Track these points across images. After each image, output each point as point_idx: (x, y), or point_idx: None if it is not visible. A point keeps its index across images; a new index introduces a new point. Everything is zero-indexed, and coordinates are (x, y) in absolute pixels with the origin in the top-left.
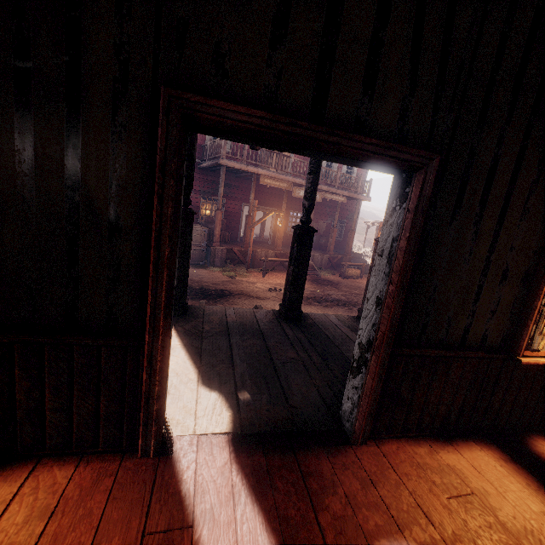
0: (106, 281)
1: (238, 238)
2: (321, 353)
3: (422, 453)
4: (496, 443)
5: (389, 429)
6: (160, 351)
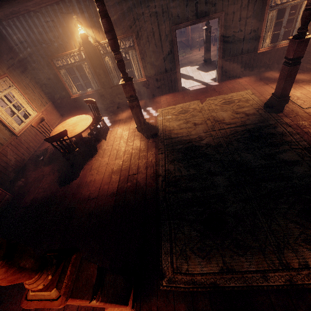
0: (169, 63)
1: (182, 32)
2: (215, 70)
3: (232, 81)
4: (253, 75)
5: (225, 78)
6: (179, 72)
